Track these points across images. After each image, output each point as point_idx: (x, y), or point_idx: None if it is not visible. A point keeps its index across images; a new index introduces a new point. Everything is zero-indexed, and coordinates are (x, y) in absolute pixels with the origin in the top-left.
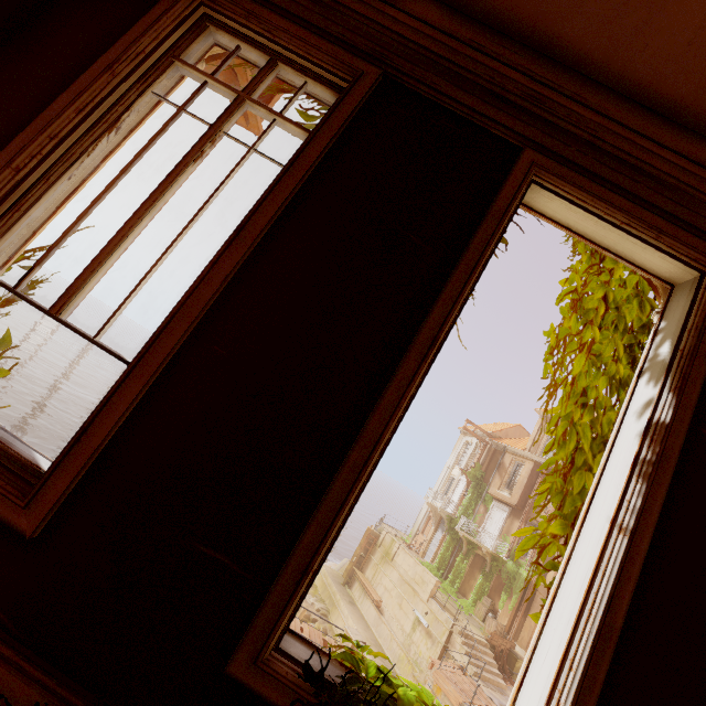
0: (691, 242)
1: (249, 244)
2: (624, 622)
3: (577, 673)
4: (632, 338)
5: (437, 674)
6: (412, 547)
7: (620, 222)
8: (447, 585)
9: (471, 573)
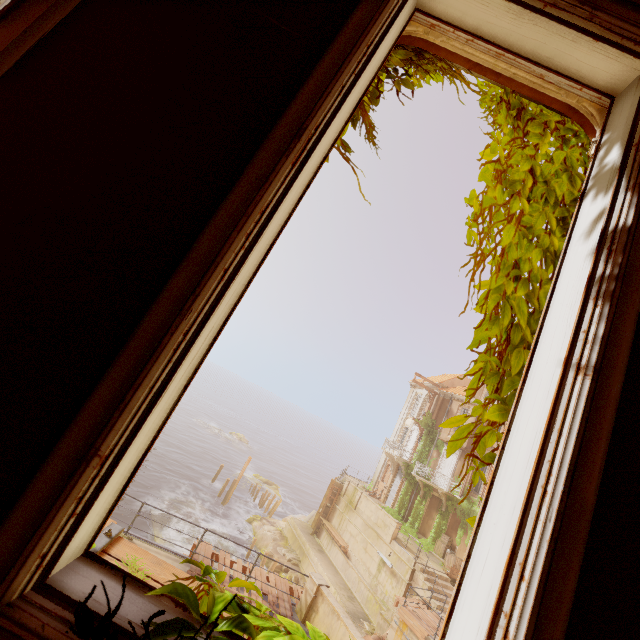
0: (634, 20)
1: (34, 18)
2: (596, 502)
3: (532, 584)
4: (565, 211)
5: (402, 611)
6: (373, 495)
7: (543, 3)
8: (408, 526)
9: (429, 513)
